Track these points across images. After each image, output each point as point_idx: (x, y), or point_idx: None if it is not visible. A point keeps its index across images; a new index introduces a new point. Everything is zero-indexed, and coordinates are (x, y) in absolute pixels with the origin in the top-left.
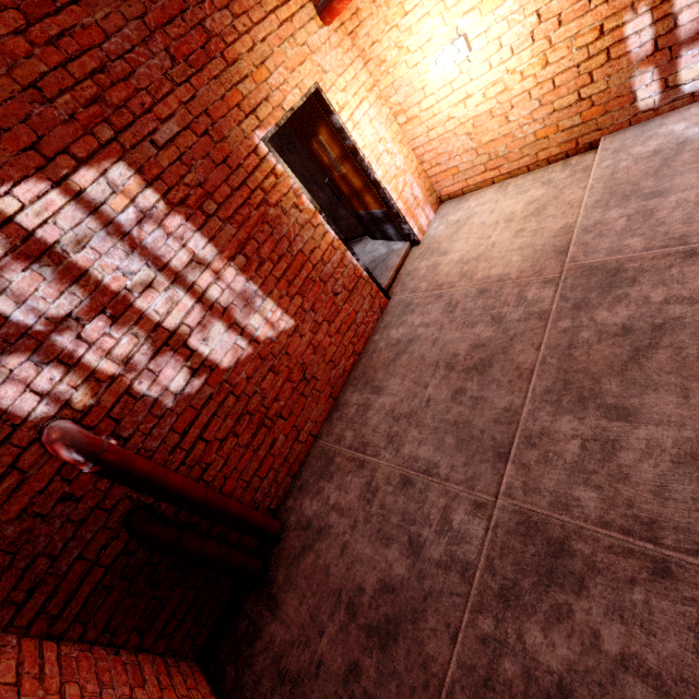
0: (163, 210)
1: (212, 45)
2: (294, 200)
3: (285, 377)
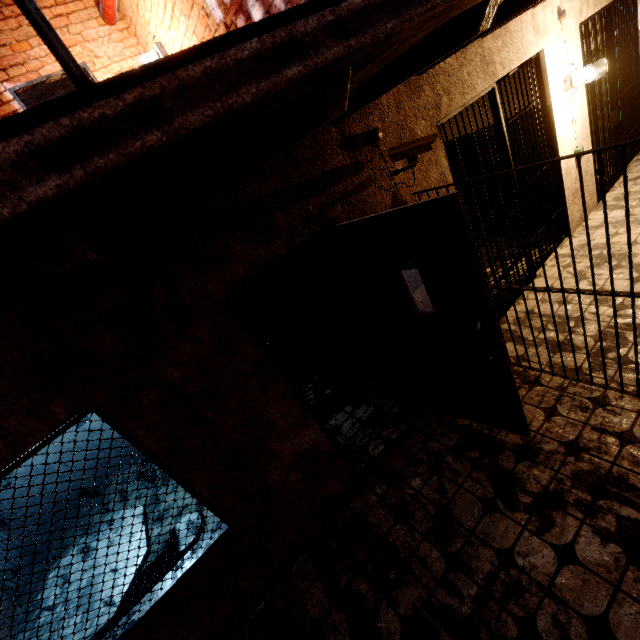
0: None
1: None
2: None
3: None
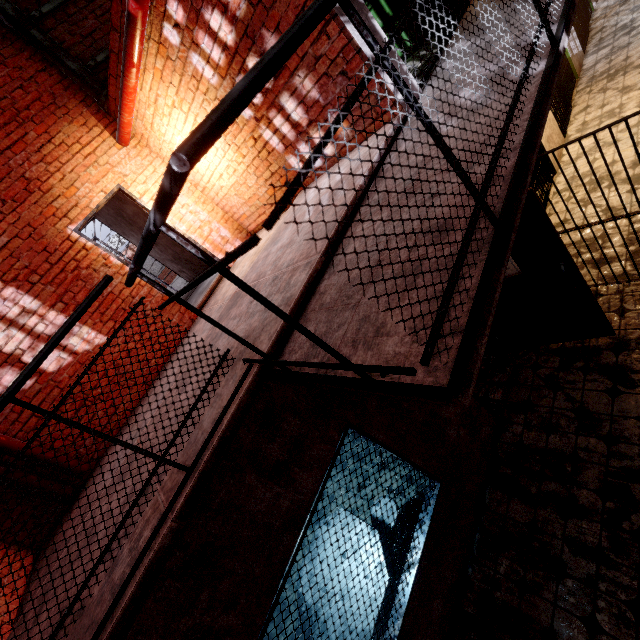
0: (0, 286)
1: (32, 185)
2: (103, 261)
3: (102, 374)
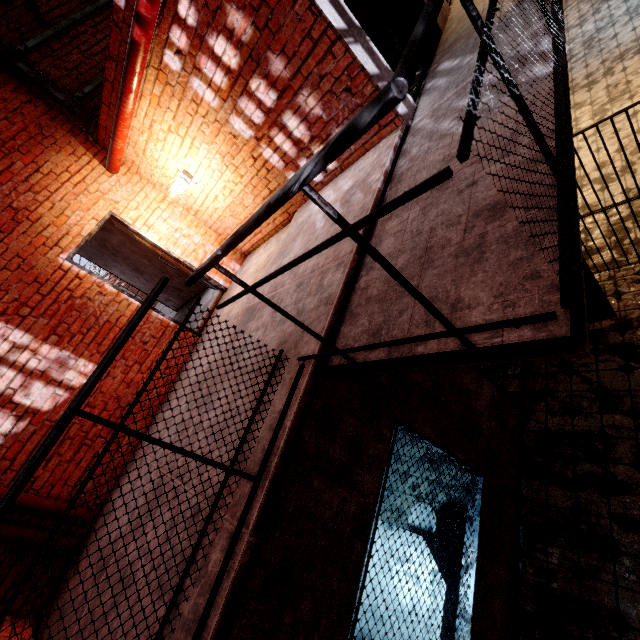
0: None
1: (20, 215)
2: (98, 289)
3: (102, 408)
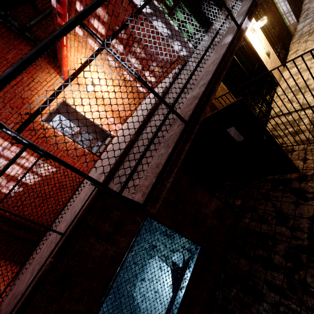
0: (10, 146)
1: (25, 101)
2: (55, 134)
3: (53, 185)
